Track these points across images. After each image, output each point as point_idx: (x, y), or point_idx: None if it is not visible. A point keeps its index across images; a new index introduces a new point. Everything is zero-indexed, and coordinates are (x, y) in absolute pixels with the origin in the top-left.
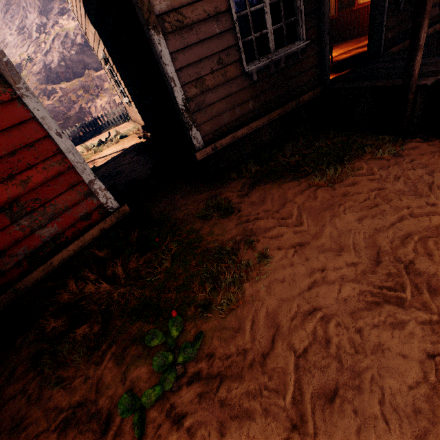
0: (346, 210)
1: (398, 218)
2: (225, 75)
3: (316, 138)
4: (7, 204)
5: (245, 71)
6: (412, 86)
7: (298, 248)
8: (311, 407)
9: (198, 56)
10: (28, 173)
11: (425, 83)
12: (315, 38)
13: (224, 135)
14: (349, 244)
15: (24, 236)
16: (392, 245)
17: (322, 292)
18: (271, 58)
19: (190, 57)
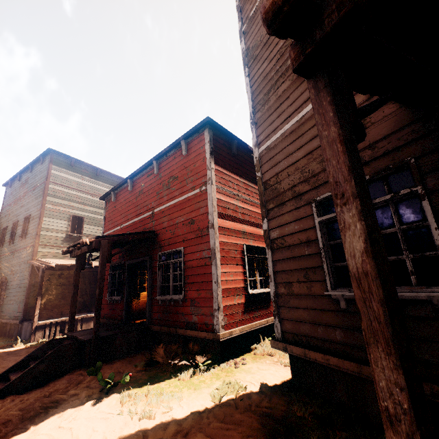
0: None
1: None
2: (310, 288)
3: None
4: (193, 298)
5: (325, 292)
6: None
7: (141, 438)
8: (48, 435)
9: (289, 267)
10: (202, 291)
11: None
12: None
13: (302, 345)
14: None
15: (189, 313)
16: None
17: None
18: None
19: (284, 266)
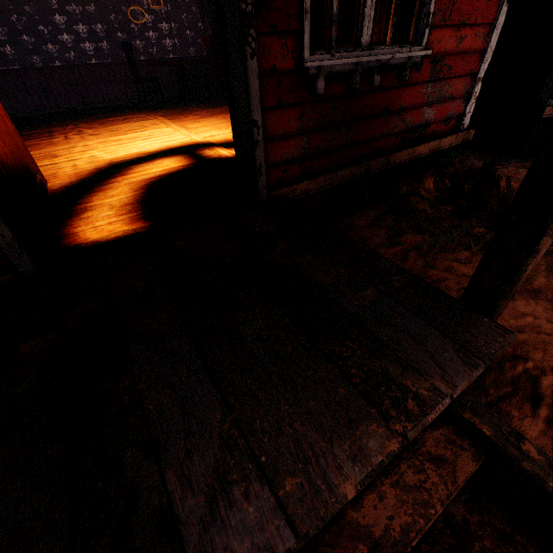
0: None
1: None
2: None
3: None
4: (438, 56)
5: None
6: None
7: None
8: None
9: None
10: (467, 31)
11: None
12: None
13: None
14: None
15: (420, 105)
16: None
17: None
18: None
19: None
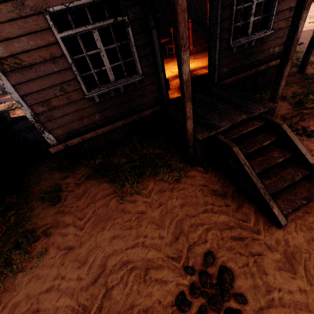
0: (113, 225)
1: (134, 244)
2: (69, 98)
3: (149, 144)
4: None
5: (85, 97)
6: (189, 138)
7: (67, 251)
8: None
9: (41, 86)
10: None
11: (199, 137)
12: (153, 72)
13: (76, 136)
14: (89, 260)
15: None
16: (113, 268)
17: (49, 297)
18: (109, 88)
19: (33, 87)
